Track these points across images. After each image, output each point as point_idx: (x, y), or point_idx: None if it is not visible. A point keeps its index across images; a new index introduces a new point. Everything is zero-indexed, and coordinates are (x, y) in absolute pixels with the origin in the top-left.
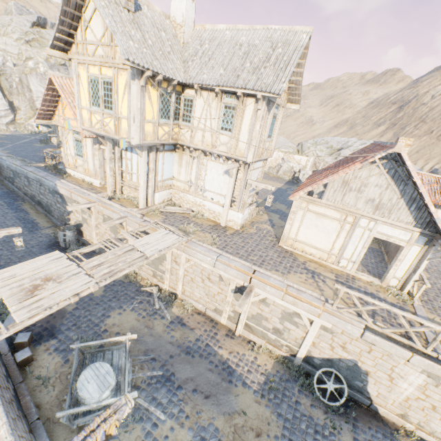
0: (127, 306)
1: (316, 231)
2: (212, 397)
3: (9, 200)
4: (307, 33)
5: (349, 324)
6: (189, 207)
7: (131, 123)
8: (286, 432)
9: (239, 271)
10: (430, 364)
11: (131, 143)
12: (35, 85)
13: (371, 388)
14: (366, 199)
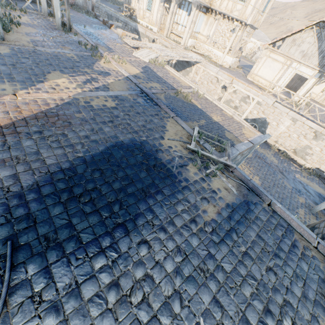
0: None
1: (268, 70)
2: None
3: None
4: None
5: (269, 99)
6: (203, 52)
7: None
8: None
9: (228, 76)
10: (295, 114)
11: None
12: None
13: (267, 131)
14: (300, 51)
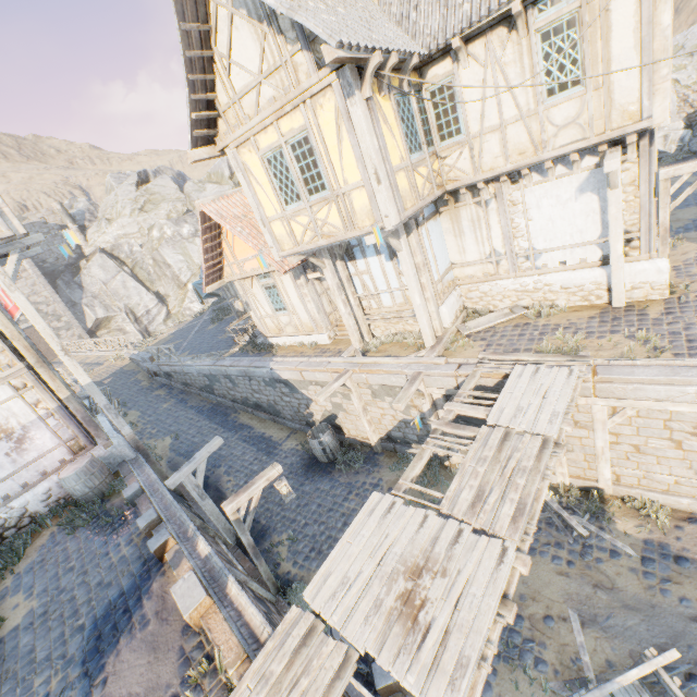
0: None
1: None
2: None
3: (220, 419)
4: None
5: None
6: (511, 303)
7: (372, 190)
8: None
9: None
10: None
11: (384, 230)
12: (170, 256)
13: None
14: None
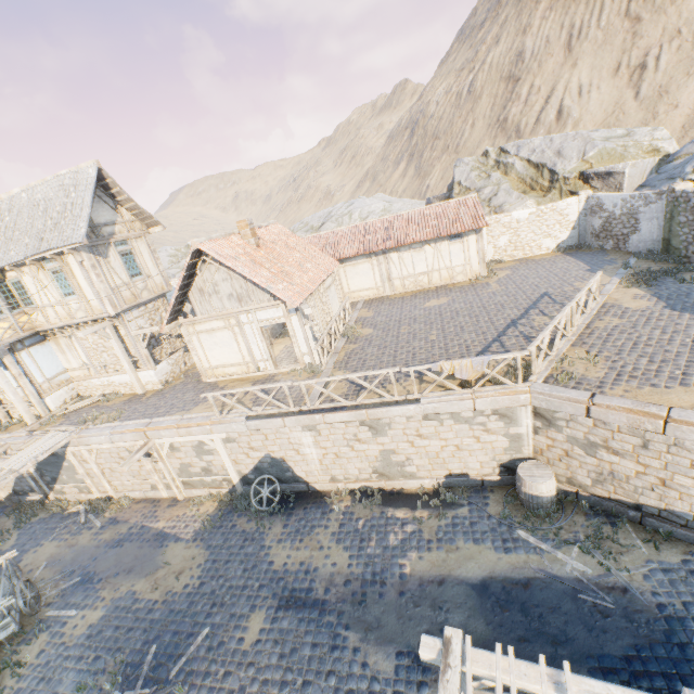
0: (46, 540)
1: (220, 349)
2: (136, 569)
3: None
4: (93, 167)
5: (233, 423)
6: (102, 392)
7: None
8: (212, 556)
9: (134, 432)
10: (296, 419)
11: None
12: None
13: (299, 471)
14: (227, 296)
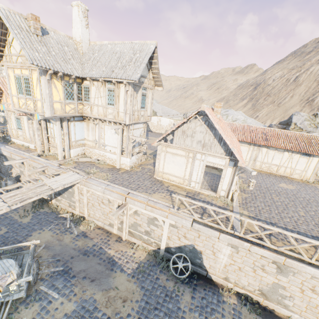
0: (46, 228)
1: (174, 165)
2: (96, 280)
3: None
4: (154, 44)
5: (184, 219)
6: (97, 157)
7: (43, 103)
8: (145, 297)
9: (119, 194)
10: (229, 238)
11: (45, 116)
12: None
13: (206, 263)
14: (197, 141)
